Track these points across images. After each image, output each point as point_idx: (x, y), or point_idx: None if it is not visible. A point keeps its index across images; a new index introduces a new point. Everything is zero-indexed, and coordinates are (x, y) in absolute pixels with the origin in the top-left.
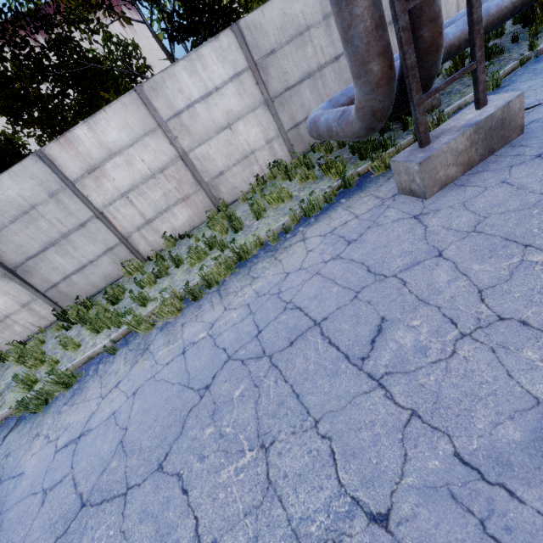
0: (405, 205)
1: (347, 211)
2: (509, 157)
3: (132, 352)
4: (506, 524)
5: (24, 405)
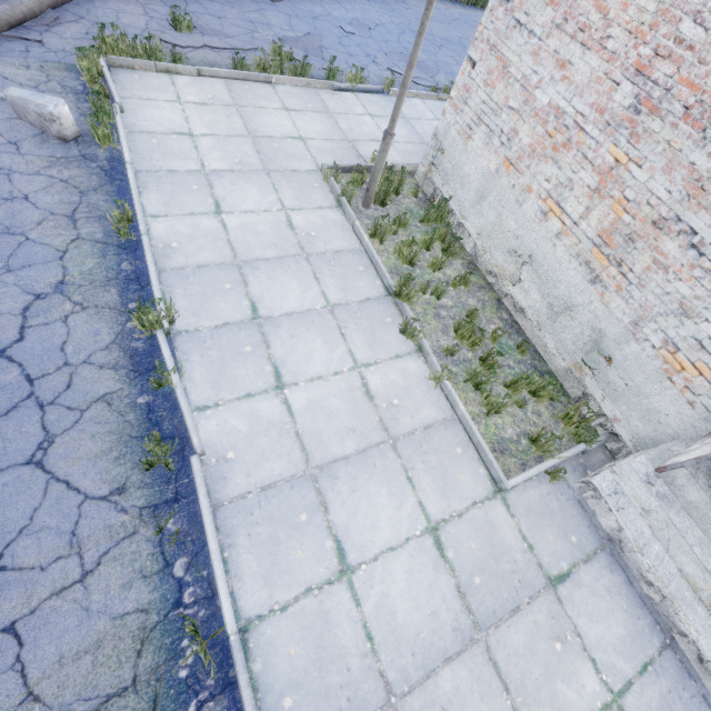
0: None
1: None
2: None
3: None
4: None
5: None
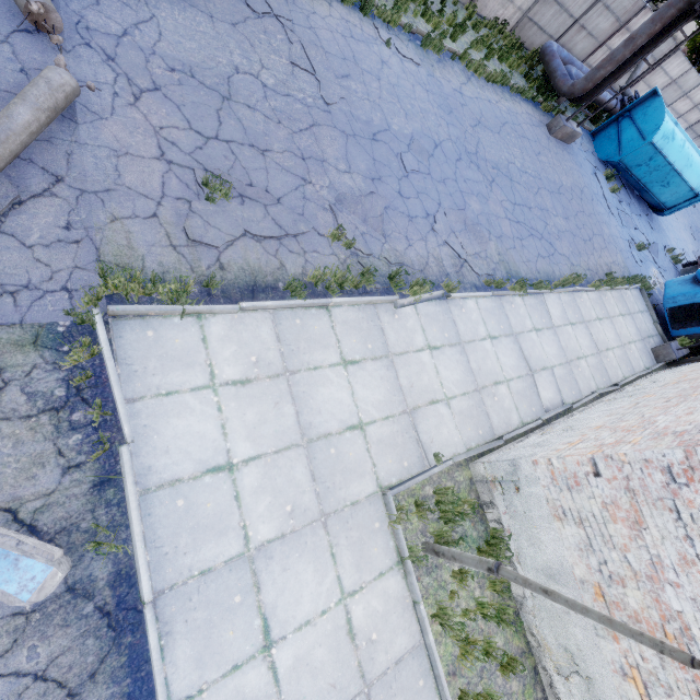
0: (546, 132)
1: (532, 112)
2: (565, 147)
3: (463, 72)
4: (550, 185)
5: (410, 30)
